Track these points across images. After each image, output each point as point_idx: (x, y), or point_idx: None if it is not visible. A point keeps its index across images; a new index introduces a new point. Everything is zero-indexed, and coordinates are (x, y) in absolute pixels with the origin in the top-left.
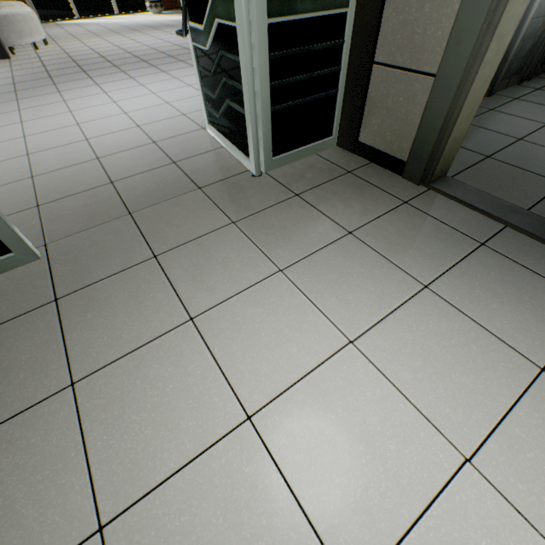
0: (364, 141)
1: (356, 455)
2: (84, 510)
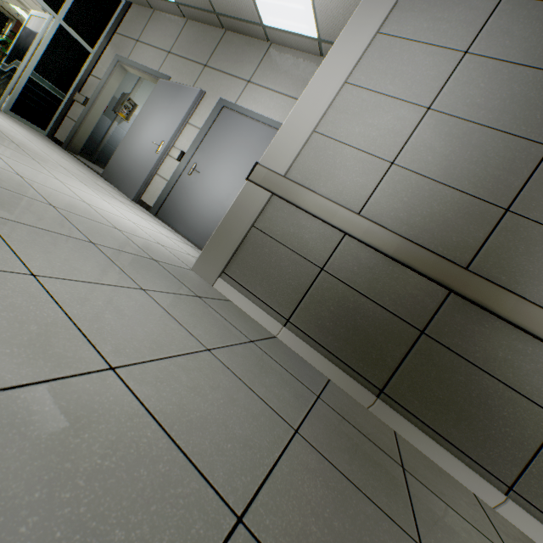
0: (56, 137)
1: None
2: None
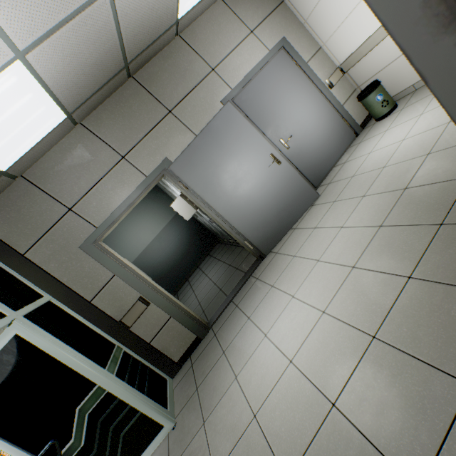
0: (178, 358)
1: (296, 322)
2: (331, 419)
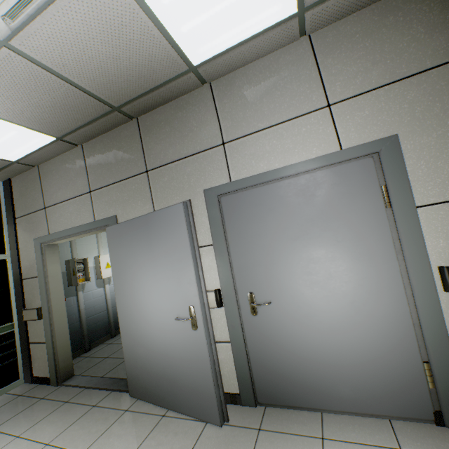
0: (36, 375)
1: None
2: None
